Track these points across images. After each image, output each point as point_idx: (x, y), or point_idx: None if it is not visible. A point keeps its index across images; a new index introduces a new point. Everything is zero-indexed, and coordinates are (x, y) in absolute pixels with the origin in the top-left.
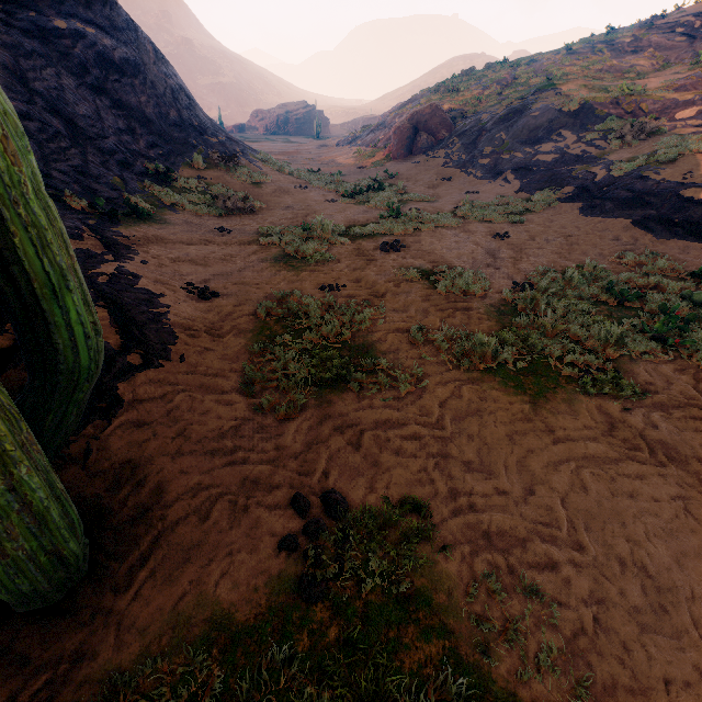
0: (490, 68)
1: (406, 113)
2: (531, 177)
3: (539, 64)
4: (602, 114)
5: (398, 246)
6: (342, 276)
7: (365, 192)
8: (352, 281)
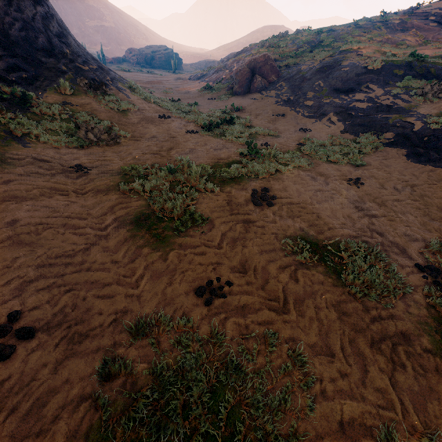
0: (299, 33)
1: (242, 60)
2: (352, 120)
3: (336, 32)
4: (400, 74)
5: (268, 196)
6: (222, 259)
7: (220, 124)
8: (236, 268)
